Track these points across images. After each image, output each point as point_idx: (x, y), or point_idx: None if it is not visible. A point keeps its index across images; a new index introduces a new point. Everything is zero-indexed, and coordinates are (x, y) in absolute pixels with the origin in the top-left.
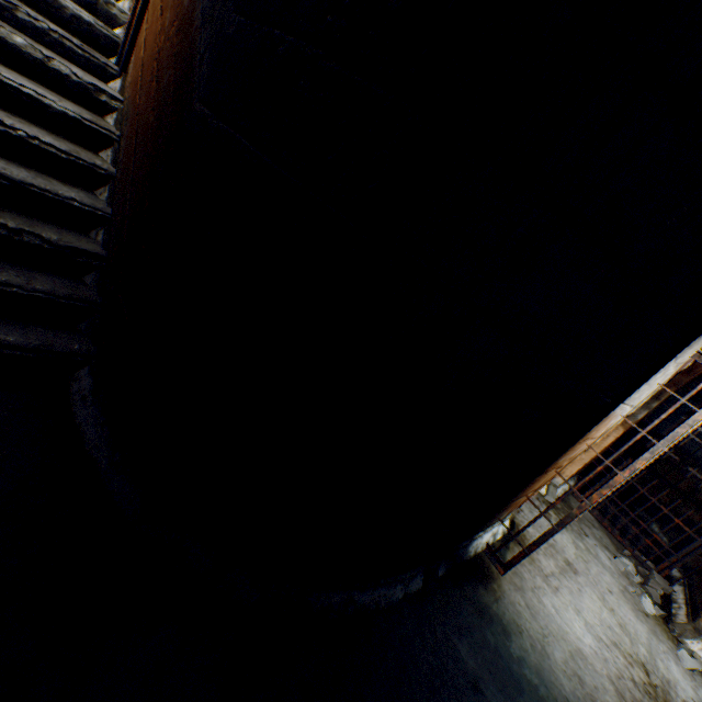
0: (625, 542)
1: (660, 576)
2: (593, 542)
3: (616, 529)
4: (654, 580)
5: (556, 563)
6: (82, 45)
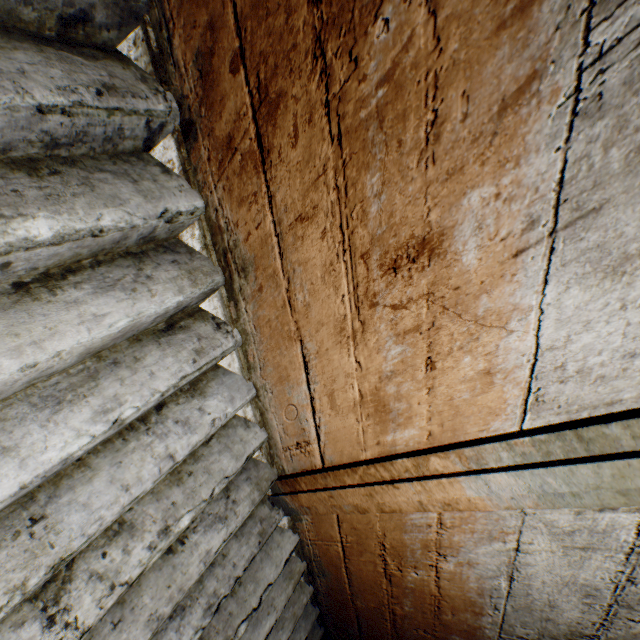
0: None
1: None
2: None
3: None
4: None
5: None
6: (258, 542)
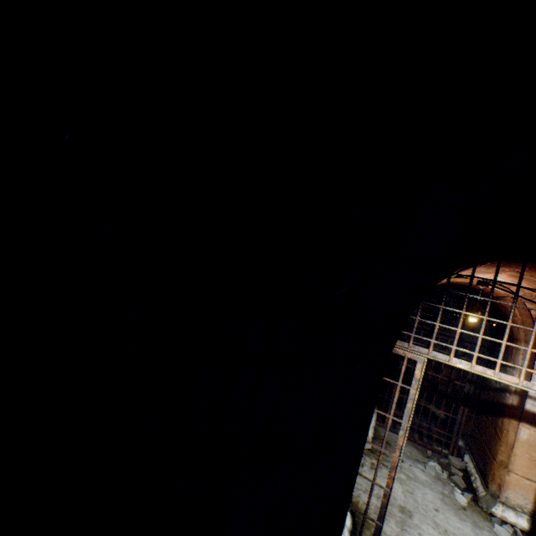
0: (424, 440)
1: (454, 456)
2: (408, 463)
3: (415, 431)
4: (453, 463)
5: (395, 519)
6: None
